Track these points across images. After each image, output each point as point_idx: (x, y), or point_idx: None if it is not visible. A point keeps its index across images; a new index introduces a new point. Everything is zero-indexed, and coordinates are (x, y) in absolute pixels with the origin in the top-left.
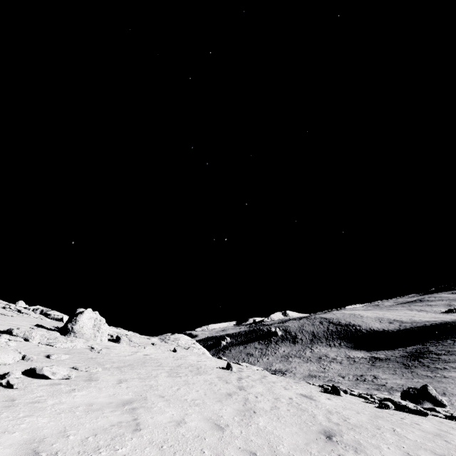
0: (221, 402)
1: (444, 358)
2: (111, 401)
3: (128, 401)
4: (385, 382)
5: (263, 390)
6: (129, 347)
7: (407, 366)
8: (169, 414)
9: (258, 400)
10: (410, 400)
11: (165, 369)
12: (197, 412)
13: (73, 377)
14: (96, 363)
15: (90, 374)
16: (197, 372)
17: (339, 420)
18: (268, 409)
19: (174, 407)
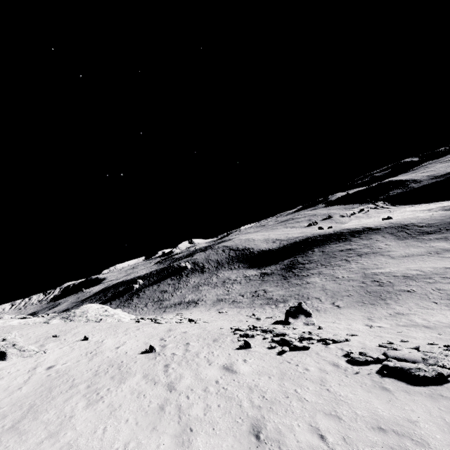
0: (156, 429)
1: (307, 266)
2: None
3: None
4: (272, 295)
5: (191, 379)
6: (22, 361)
7: (285, 277)
8: None
9: (191, 402)
10: (291, 316)
11: (81, 390)
12: None
13: None
14: None
15: None
16: (120, 378)
17: (259, 400)
18: (202, 415)
19: None
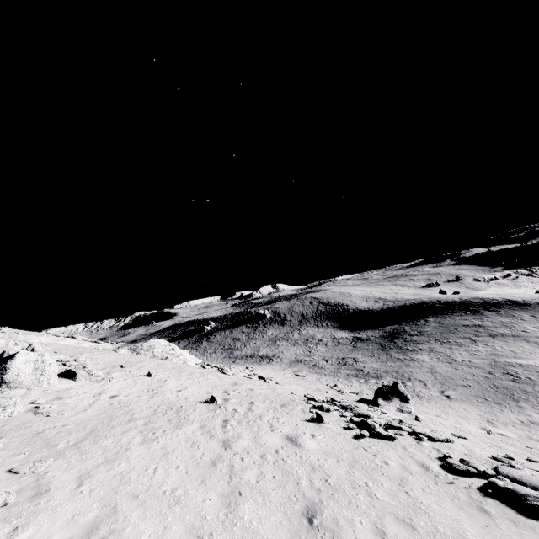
0: (205, 483)
1: (415, 338)
2: (70, 535)
3: (93, 525)
4: (363, 367)
5: (249, 441)
6: (89, 384)
7: (383, 348)
8: (145, 537)
9: (245, 465)
10: (382, 397)
11: (138, 426)
12: (177, 520)
13: (12, 501)
14: (45, 445)
15: (37, 478)
16: (176, 423)
17: (321, 482)
18: (254, 482)
19: (151, 518)
